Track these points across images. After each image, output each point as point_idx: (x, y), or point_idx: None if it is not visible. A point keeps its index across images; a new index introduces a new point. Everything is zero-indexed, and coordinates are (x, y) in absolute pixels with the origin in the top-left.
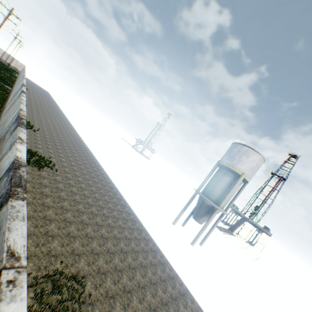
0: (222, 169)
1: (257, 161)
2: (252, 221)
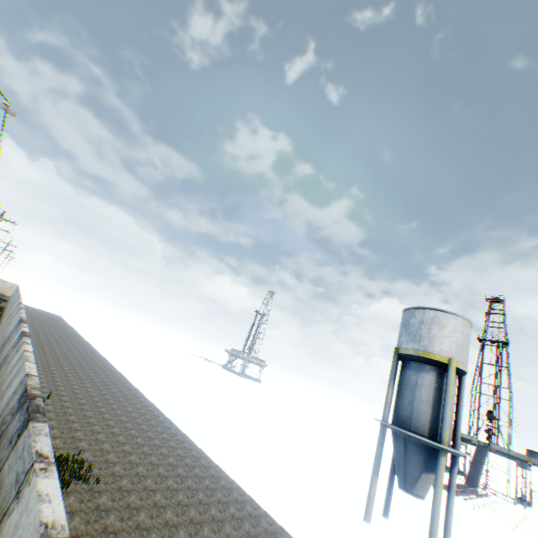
0: (409, 362)
1: (460, 329)
2: (499, 446)
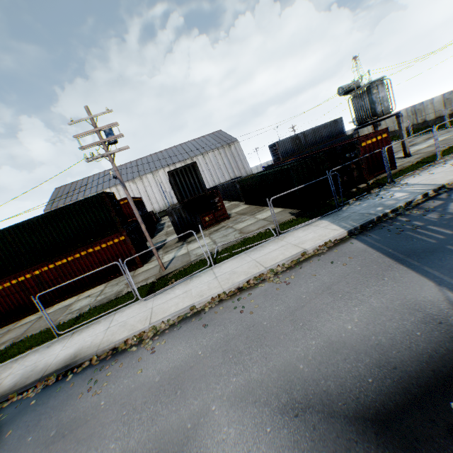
0: None
1: None
2: None
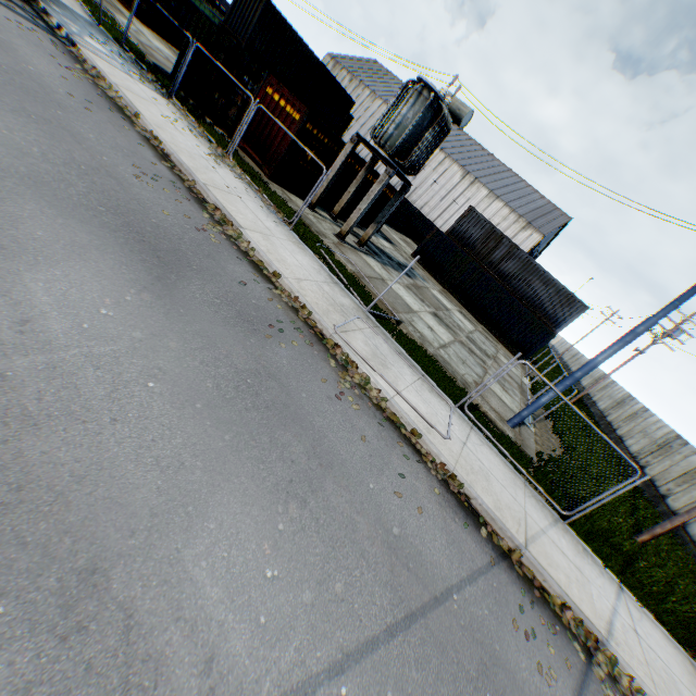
0: None
1: None
2: None
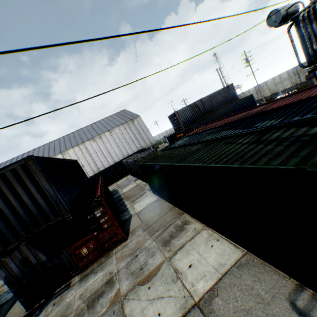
0: None
1: None
2: None
